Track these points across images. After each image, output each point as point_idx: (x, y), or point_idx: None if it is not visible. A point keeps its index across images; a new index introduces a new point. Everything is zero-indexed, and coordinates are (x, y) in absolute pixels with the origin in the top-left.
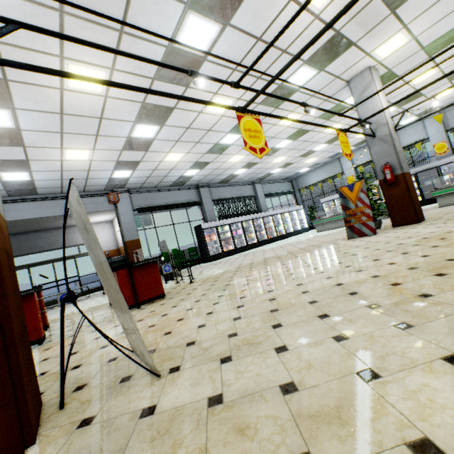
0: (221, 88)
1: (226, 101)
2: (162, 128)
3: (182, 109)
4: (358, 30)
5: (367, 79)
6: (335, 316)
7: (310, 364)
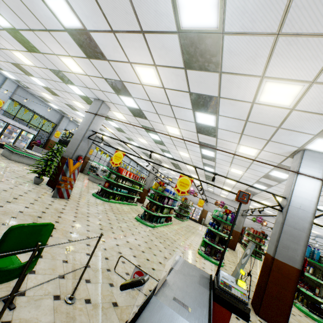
0: (165, 92)
1: (148, 81)
2: (177, 24)
3: (176, 67)
4: (142, 120)
5: (107, 112)
6: (188, 258)
7: (205, 266)
